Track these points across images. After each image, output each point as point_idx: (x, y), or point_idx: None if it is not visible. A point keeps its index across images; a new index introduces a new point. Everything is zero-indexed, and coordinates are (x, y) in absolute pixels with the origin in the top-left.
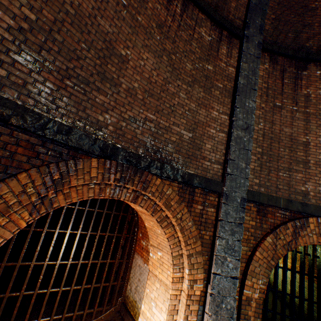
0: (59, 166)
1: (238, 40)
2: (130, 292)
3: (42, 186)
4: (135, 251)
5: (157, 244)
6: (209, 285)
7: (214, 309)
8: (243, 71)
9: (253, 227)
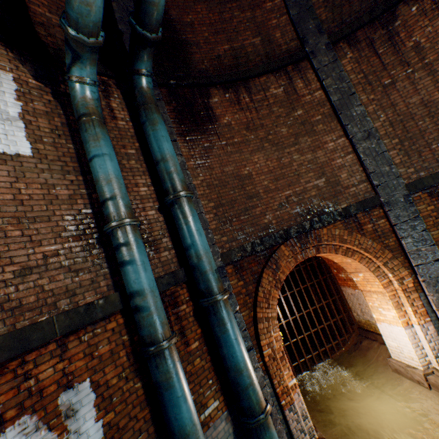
0: (271, 261)
1: (305, 60)
2: (358, 317)
3: (273, 274)
4: (339, 286)
5: (354, 269)
6: (417, 276)
7: (433, 289)
8: (330, 89)
9: (433, 211)
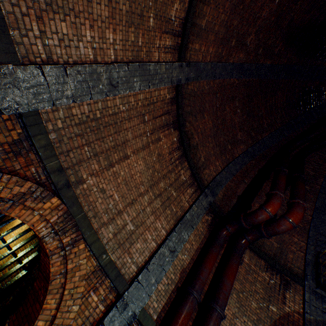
0: None
1: (178, 61)
2: None
3: None
4: None
5: None
6: None
7: None
8: (159, 67)
9: None
